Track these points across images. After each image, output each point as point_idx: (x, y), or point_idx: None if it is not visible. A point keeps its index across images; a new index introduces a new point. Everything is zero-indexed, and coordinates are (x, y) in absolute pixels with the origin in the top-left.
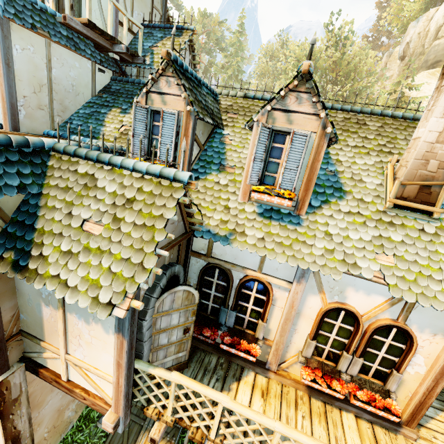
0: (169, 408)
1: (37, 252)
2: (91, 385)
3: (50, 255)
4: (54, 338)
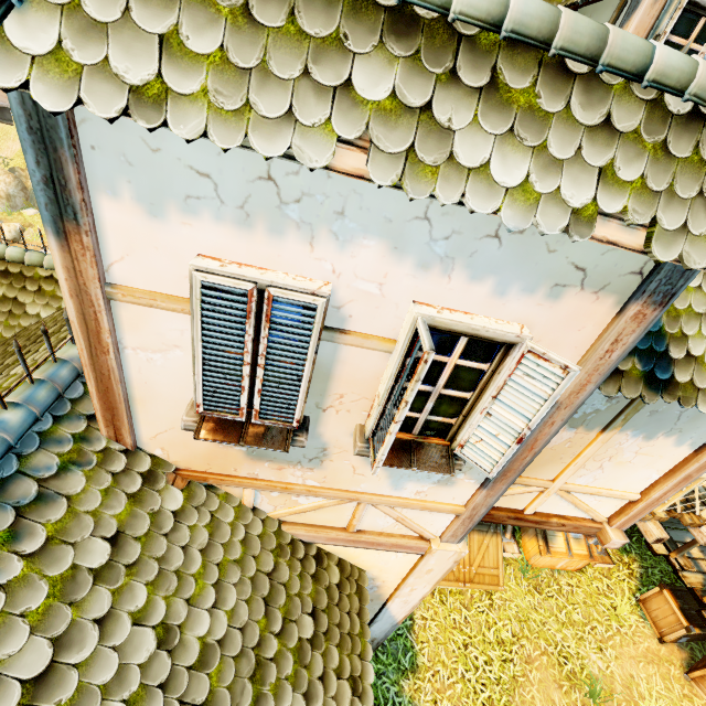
0: (668, 505)
1: (680, 352)
2: (580, 509)
3: (705, 355)
4: (545, 469)
